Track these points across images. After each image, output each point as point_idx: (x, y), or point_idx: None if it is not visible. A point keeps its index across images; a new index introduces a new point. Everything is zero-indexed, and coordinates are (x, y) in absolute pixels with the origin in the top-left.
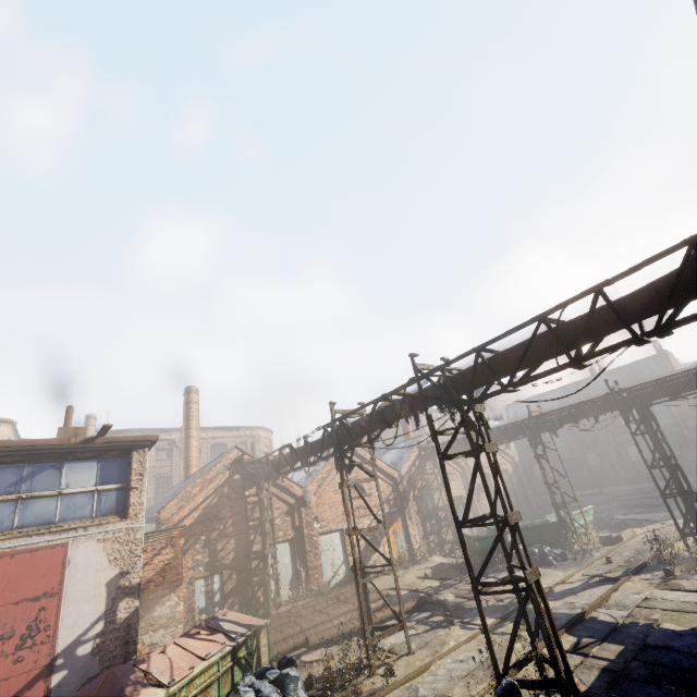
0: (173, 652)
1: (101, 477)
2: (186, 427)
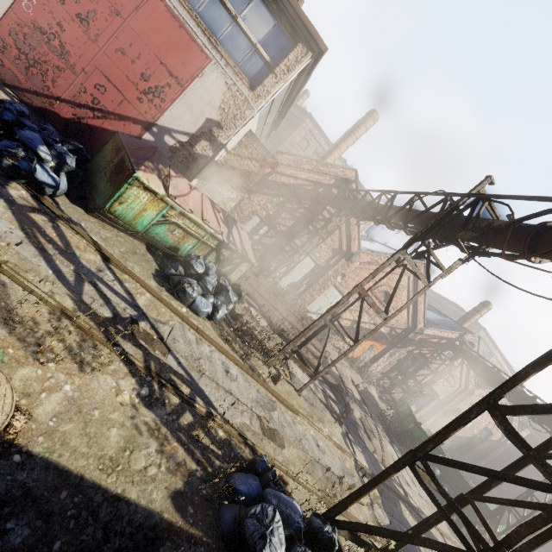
0: (195, 196)
1: (266, 39)
2: (343, 138)
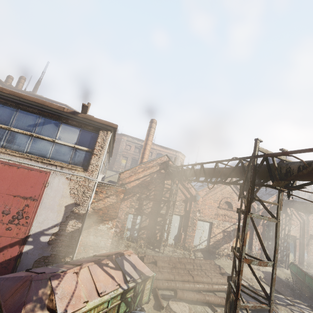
0: (83, 275)
1: (79, 140)
2: (146, 139)
